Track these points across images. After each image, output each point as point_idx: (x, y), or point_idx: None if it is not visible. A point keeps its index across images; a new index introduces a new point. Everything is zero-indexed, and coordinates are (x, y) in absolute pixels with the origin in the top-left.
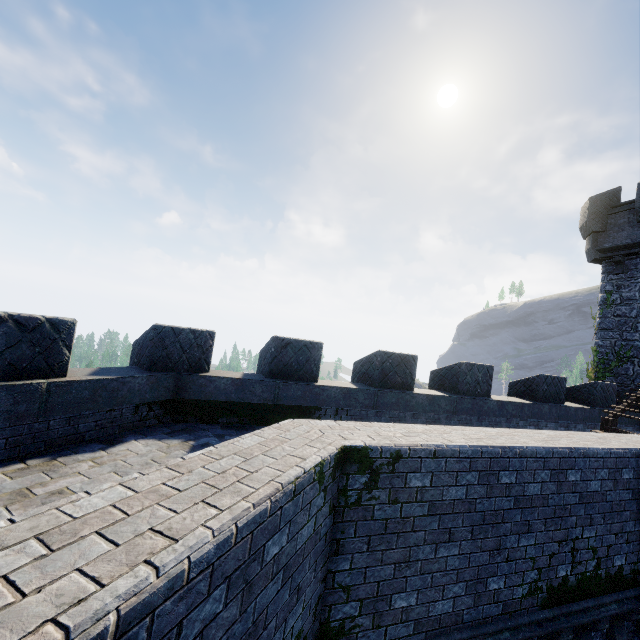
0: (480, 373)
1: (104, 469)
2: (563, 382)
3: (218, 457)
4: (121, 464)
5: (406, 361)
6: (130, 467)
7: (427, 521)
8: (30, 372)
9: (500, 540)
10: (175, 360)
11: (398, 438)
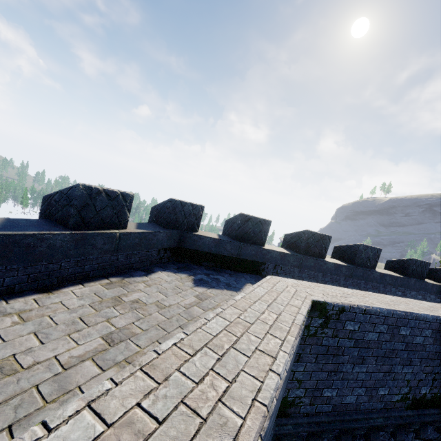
0: (372, 253)
1: (152, 289)
2: (427, 265)
3: (252, 301)
4: (160, 287)
5: (324, 239)
6: (166, 290)
7: (351, 350)
8: (110, 225)
9: (391, 367)
10: (180, 222)
11: (341, 298)
